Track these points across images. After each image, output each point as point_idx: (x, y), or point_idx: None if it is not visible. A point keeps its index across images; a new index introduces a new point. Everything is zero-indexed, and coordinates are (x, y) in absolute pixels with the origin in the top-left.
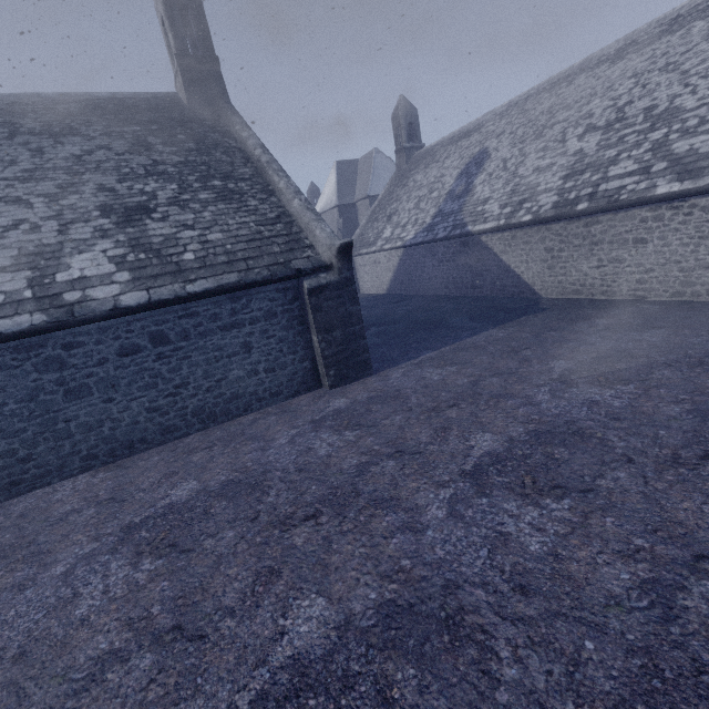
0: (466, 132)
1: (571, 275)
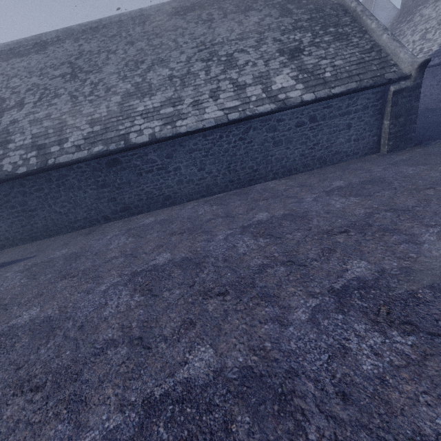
0: None
1: None
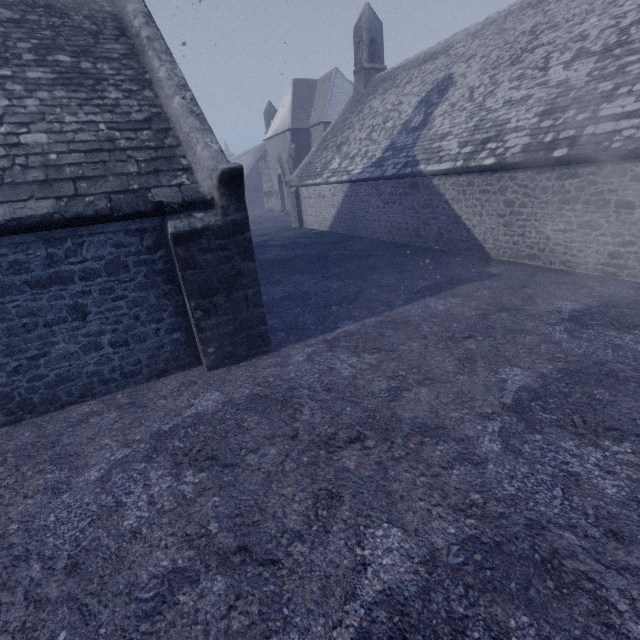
0: (433, 54)
1: (529, 236)
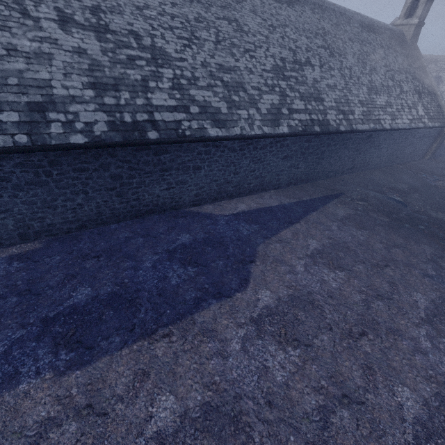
0: (427, 60)
1: None
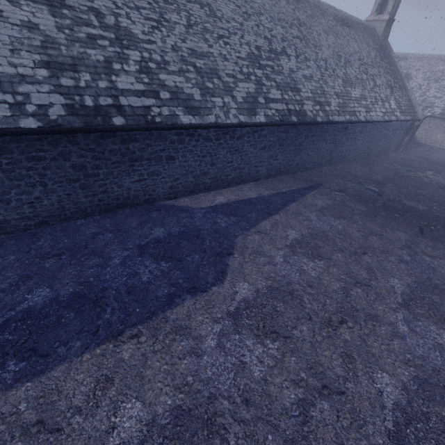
0: (397, 57)
1: (432, 137)
